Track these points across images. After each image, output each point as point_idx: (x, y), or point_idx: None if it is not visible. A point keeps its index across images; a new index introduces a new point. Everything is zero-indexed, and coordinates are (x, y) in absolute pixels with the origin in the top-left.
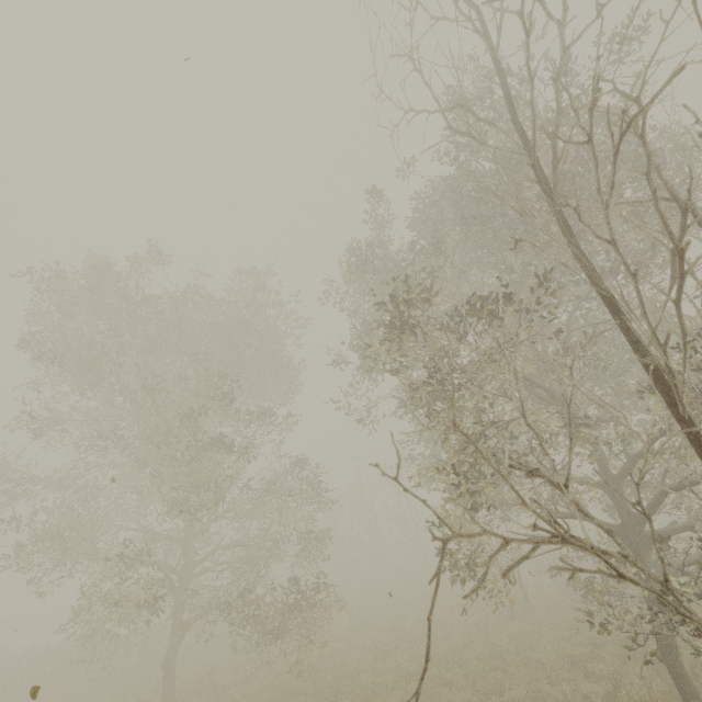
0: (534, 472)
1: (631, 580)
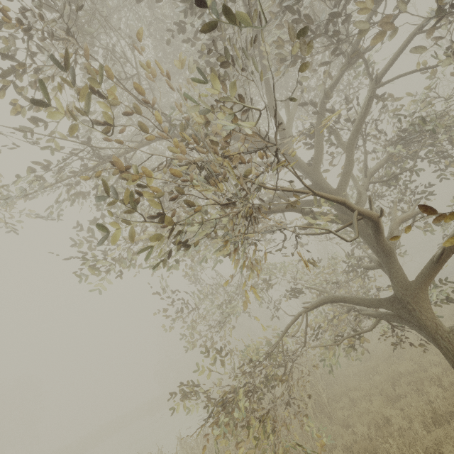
0: None
1: None
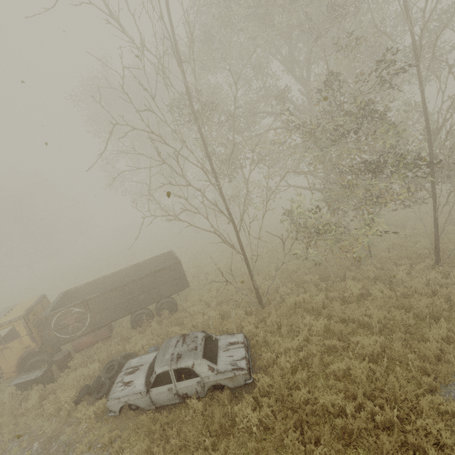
0: (179, 197)
1: (182, 221)
